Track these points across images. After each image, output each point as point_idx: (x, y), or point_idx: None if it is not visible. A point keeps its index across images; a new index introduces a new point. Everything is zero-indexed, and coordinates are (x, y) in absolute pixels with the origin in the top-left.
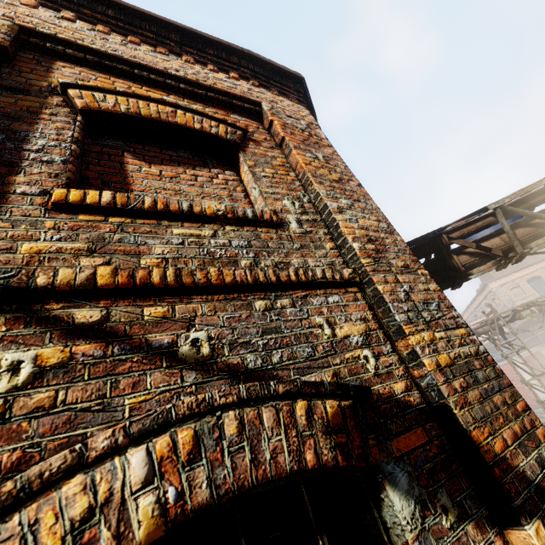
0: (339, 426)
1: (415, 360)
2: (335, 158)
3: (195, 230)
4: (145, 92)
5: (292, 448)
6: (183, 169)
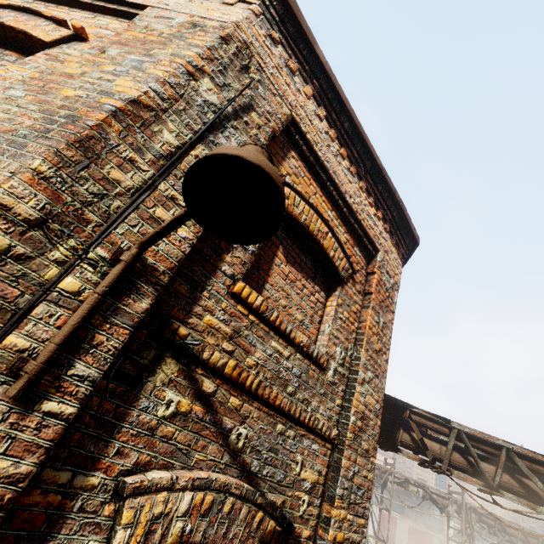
0: (267, 540)
1: (326, 525)
2: (389, 327)
3: (282, 348)
4: (321, 201)
5: (242, 538)
6: (301, 276)
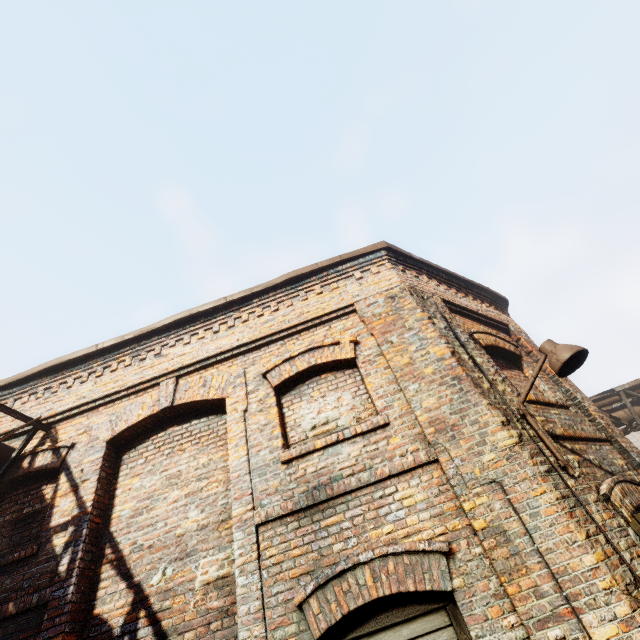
0: None
1: None
2: None
3: (554, 411)
4: (476, 325)
5: None
6: (509, 371)
